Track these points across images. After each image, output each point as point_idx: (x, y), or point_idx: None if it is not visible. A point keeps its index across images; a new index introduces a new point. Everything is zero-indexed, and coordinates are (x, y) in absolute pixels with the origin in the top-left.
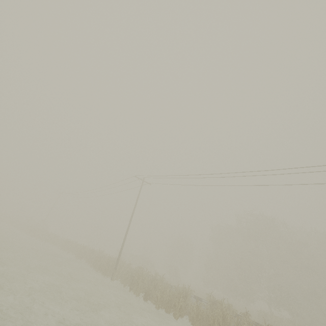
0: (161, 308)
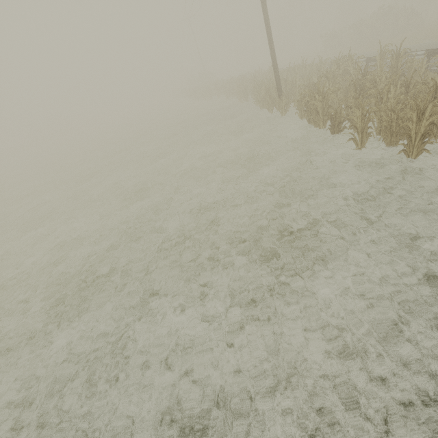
0: (377, 137)
